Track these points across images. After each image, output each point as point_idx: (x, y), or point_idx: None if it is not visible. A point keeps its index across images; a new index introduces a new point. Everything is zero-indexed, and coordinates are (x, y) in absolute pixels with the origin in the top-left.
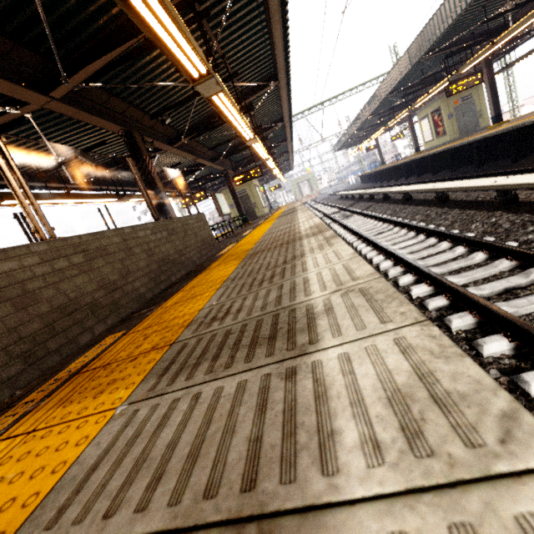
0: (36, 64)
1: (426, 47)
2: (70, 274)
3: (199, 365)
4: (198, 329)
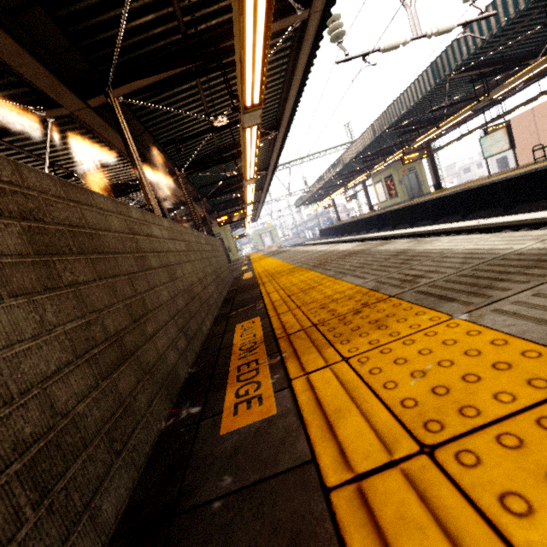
0: (81, 70)
1: (388, 124)
2: (183, 259)
3: (494, 286)
4: (403, 286)
